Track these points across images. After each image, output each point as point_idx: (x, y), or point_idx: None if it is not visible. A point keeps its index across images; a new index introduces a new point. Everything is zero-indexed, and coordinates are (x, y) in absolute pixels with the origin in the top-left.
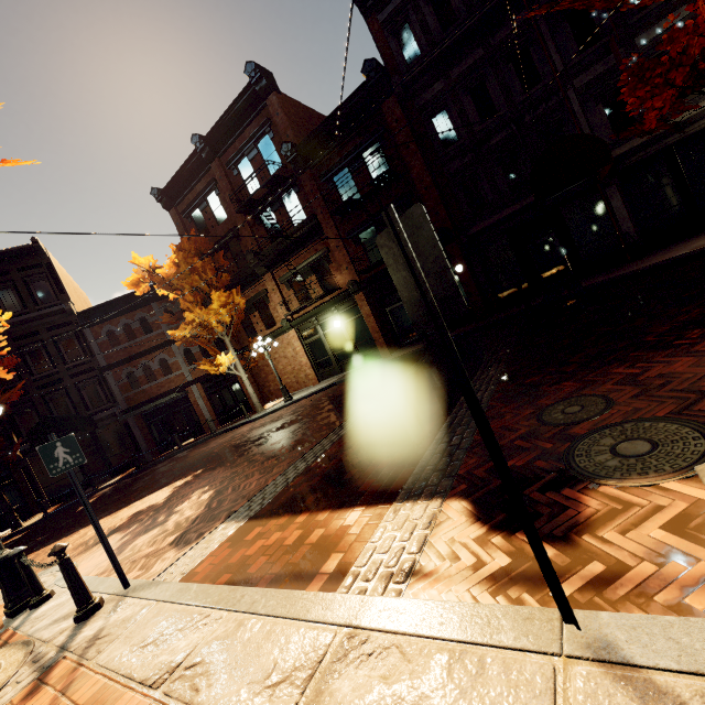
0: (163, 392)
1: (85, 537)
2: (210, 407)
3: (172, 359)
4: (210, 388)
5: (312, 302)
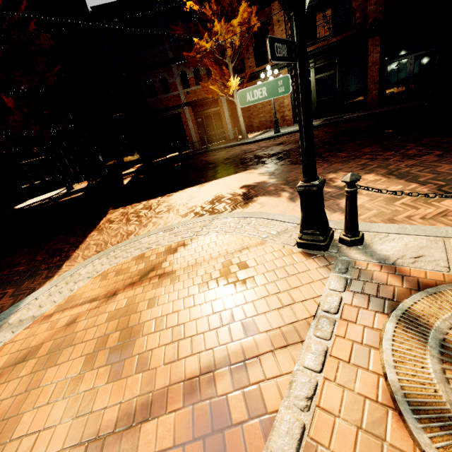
0: (162, 108)
1: (198, 197)
2: (196, 129)
3: (171, 79)
4: (198, 113)
5: (321, 40)
